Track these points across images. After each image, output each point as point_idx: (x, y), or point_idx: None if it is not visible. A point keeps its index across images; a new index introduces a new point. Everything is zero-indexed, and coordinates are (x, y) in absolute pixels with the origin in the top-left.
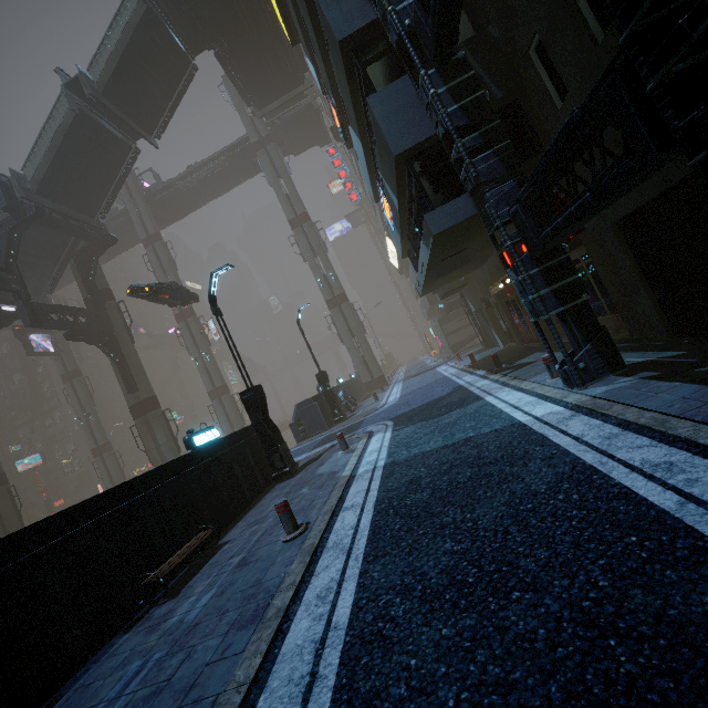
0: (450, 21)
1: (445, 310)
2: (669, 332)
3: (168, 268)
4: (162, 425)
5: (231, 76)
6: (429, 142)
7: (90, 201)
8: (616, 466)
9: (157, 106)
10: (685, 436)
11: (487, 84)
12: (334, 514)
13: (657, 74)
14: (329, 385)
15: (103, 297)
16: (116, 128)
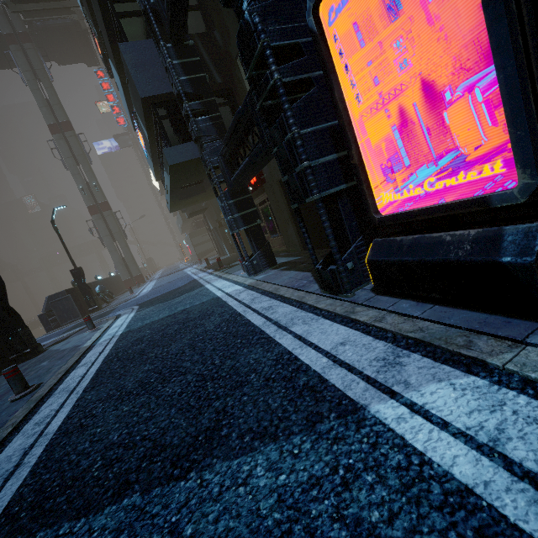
0: (181, 16)
1: (195, 227)
2: (301, 247)
3: None
4: None
5: None
6: (170, 96)
7: None
8: (250, 311)
9: None
10: (282, 294)
11: (212, 70)
12: (68, 372)
13: (259, 102)
14: (84, 280)
15: None
16: None
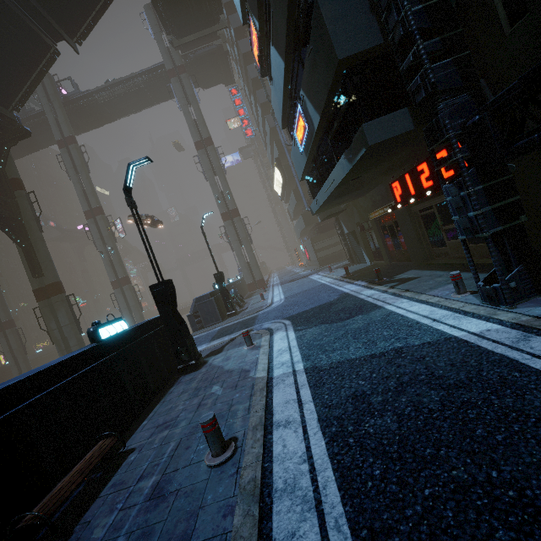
0: None
1: (316, 231)
2: None
3: (81, 169)
4: (65, 308)
5: (154, 2)
6: (372, 53)
7: (3, 91)
8: None
9: (80, 12)
10: None
11: None
12: (266, 431)
13: None
14: (224, 284)
15: (13, 185)
16: (36, 25)
